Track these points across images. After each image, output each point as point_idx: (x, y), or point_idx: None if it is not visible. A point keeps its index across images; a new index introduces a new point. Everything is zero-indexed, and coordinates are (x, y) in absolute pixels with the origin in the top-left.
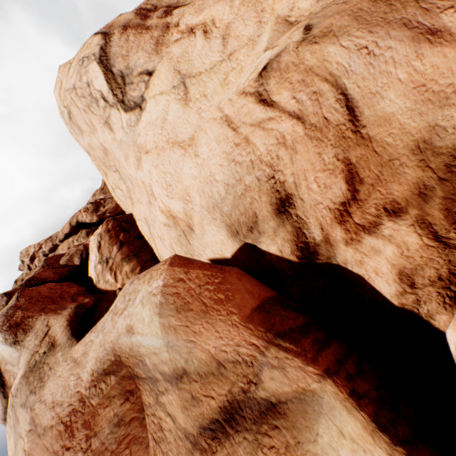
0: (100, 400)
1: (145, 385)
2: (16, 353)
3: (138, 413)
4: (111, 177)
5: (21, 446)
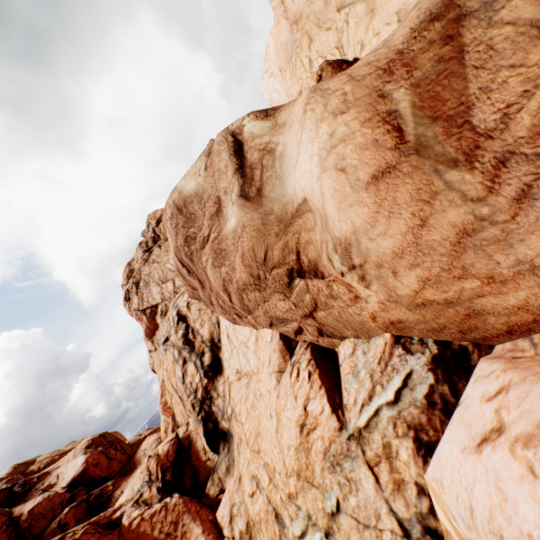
0: (421, 45)
1: (472, 22)
2: (268, 123)
3: (456, 55)
4: (317, 43)
5: (336, 97)
